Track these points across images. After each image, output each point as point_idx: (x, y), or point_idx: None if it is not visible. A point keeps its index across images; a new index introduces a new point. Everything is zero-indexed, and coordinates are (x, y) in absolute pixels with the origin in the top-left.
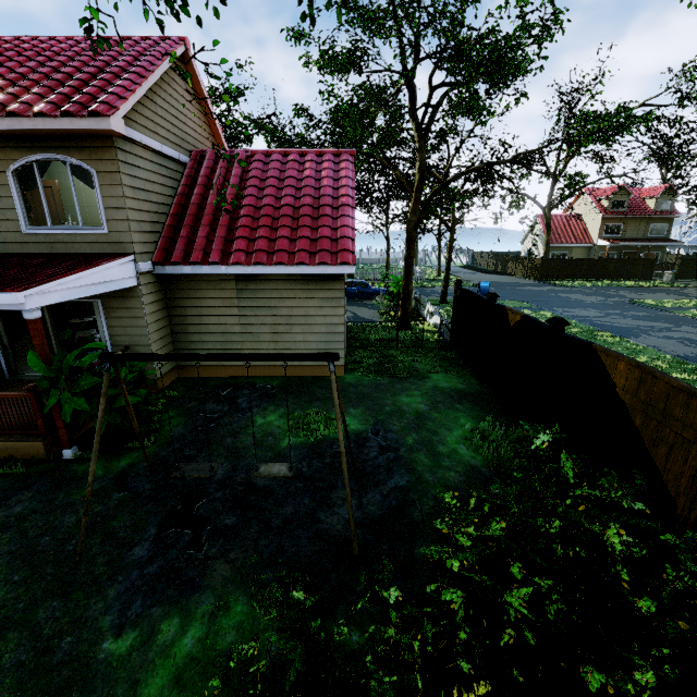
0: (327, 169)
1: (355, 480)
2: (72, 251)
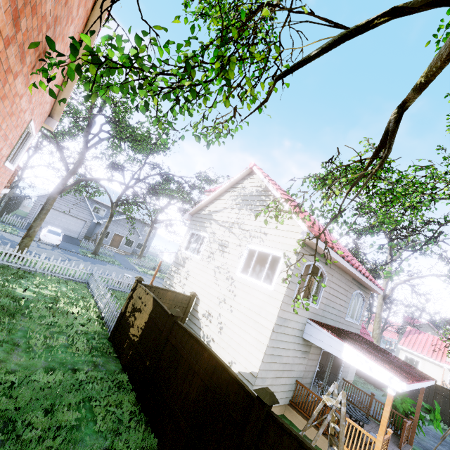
0: None
1: (447, 443)
2: (350, 330)
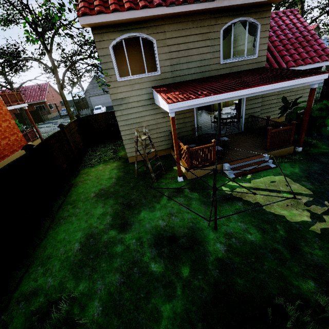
0: (294, 19)
1: None
2: (239, 70)
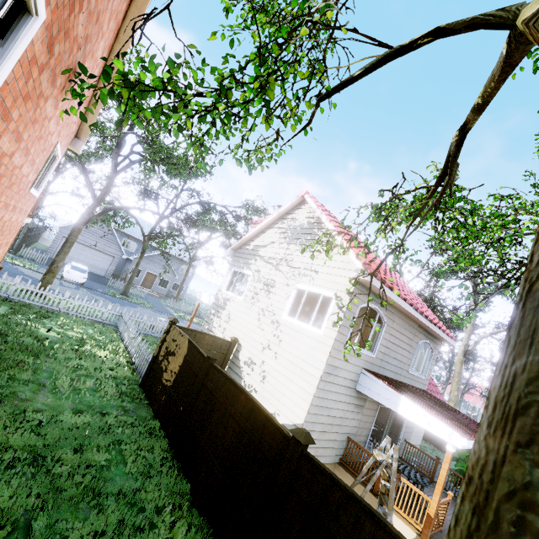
0: None
1: None
2: (414, 385)
